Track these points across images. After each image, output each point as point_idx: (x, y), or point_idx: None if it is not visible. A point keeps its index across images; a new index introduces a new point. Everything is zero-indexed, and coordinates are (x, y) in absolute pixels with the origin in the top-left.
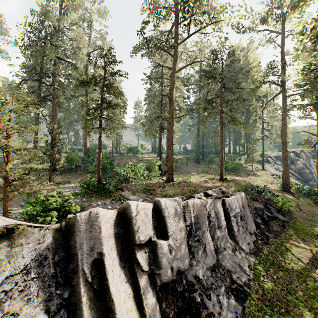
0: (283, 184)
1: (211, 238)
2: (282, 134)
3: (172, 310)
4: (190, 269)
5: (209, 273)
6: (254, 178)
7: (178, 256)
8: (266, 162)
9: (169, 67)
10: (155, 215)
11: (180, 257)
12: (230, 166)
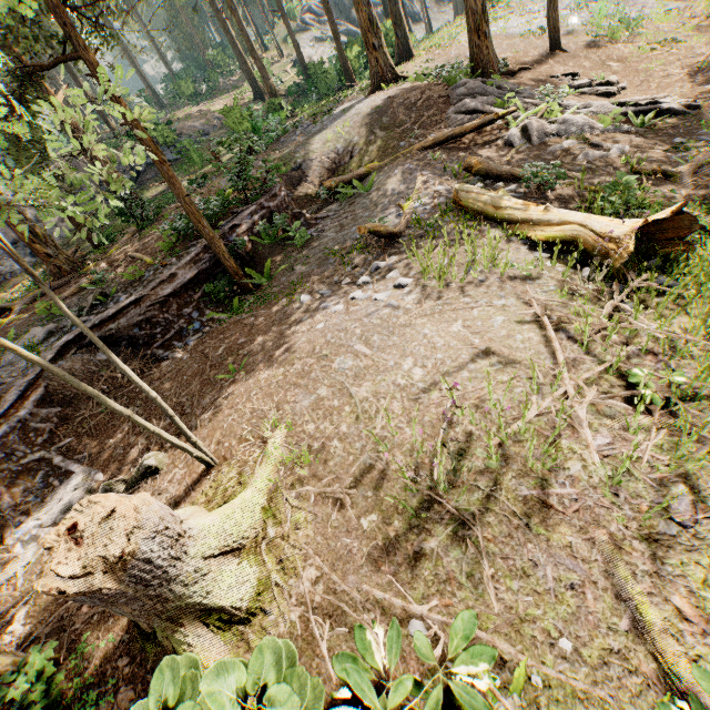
0: (251, 86)
1: None
2: None
3: None
4: None
5: None
6: (223, 96)
7: None
8: (301, 31)
9: None
10: None
11: None
12: (189, 91)
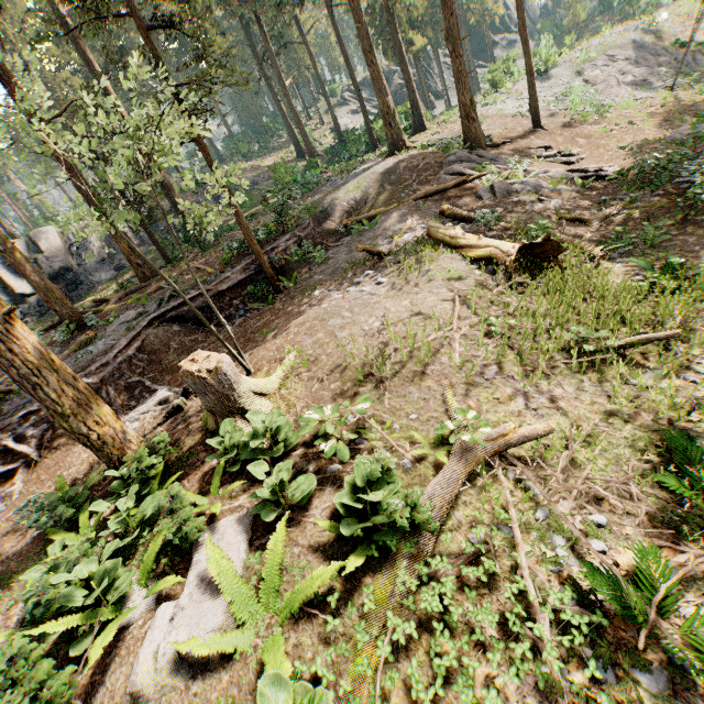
0: (295, 147)
1: (108, 246)
2: (257, 65)
3: (63, 286)
4: (82, 268)
5: (100, 265)
6: (272, 154)
7: (56, 260)
8: (340, 104)
9: (4, 40)
10: (33, 244)
11: (58, 260)
12: (245, 150)
